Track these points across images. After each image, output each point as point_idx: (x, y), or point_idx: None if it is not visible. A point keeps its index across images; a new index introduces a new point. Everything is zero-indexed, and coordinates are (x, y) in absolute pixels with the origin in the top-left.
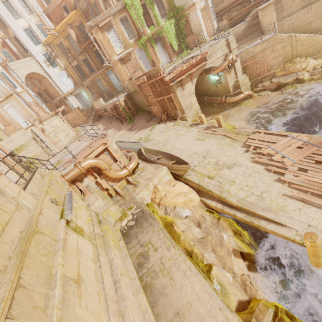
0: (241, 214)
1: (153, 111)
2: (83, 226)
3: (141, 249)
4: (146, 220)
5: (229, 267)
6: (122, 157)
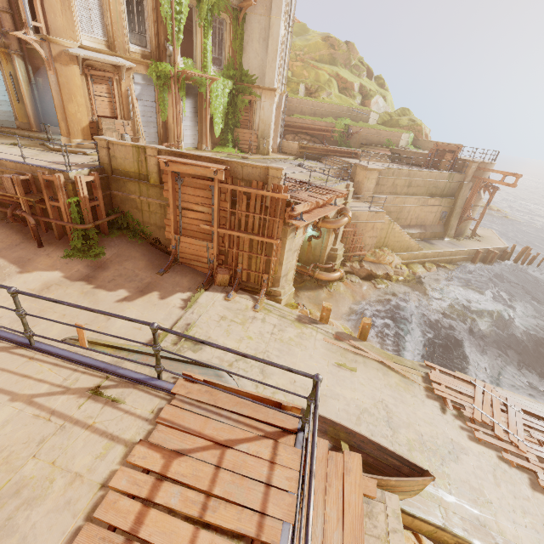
0: None
1: (183, 249)
2: None
3: None
4: None
5: None
6: None
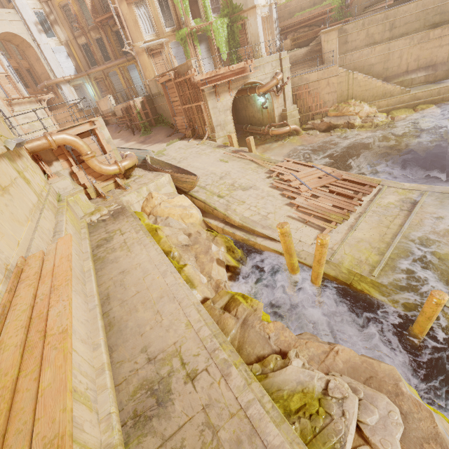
0: (240, 233)
1: (178, 124)
2: (33, 182)
3: (105, 235)
4: (124, 214)
5: (207, 271)
6: (115, 152)
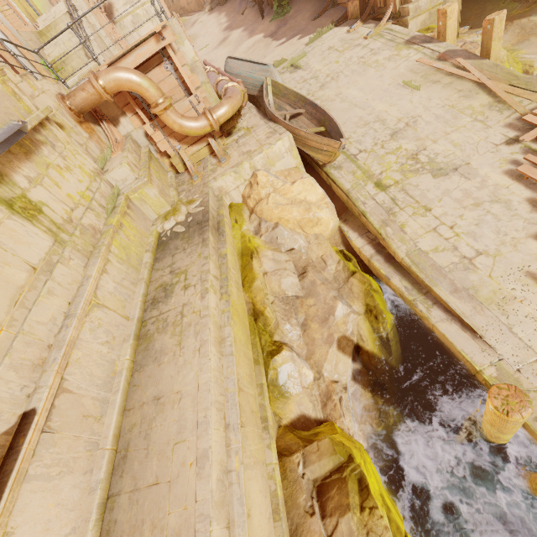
0: (401, 281)
1: None
2: (51, 203)
3: (168, 278)
4: (201, 232)
5: (317, 361)
6: (206, 89)
